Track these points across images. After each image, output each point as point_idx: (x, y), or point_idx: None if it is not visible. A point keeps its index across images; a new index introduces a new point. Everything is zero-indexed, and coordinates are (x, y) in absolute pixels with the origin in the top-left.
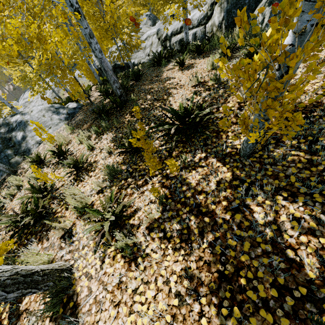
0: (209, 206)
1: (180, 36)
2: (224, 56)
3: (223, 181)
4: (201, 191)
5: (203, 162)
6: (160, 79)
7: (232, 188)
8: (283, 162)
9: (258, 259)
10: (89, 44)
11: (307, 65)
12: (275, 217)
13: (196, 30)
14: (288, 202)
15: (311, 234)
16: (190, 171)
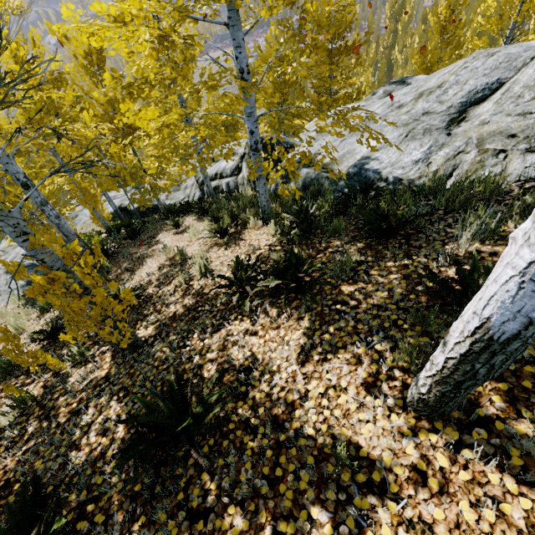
0: (60, 409)
1: (215, 183)
2: (214, 224)
3: (95, 380)
4: (70, 391)
5: (100, 357)
6: (151, 241)
7: (94, 387)
8: (150, 359)
9: (47, 463)
10: (42, 211)
11: (247, 251)
12: (96, 419)
13: (229, 180)
14: (117, 402)
15: (103, 435)
16: (81, 367)
